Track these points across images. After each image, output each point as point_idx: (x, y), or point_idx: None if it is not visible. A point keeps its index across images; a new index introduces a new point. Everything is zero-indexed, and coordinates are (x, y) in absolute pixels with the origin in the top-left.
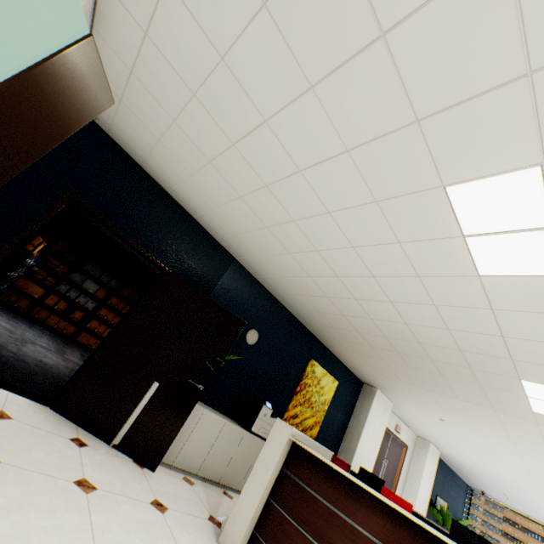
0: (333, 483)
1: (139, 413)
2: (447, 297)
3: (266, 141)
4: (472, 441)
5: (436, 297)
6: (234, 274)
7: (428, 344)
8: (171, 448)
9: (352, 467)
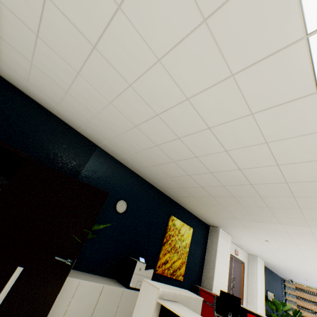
0: None
1: None
2: (279, 130)
3: None
4: (287, 251)
5: (268, 133)
6: (98, 158)
7: (259, 184)
8: None
9: (213, 290)
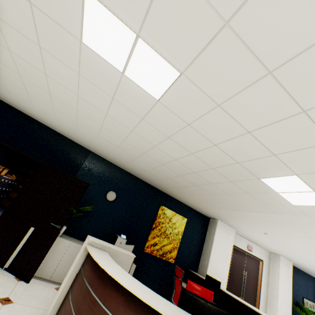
0: (94, 269)
1: (21, 247)
2: (166, 127)
3: (22, 63)
4: (296, 247)
5: (163, 130)
6: (92, 160)
7: (198, 171)
8: (48, 268)
9: None
